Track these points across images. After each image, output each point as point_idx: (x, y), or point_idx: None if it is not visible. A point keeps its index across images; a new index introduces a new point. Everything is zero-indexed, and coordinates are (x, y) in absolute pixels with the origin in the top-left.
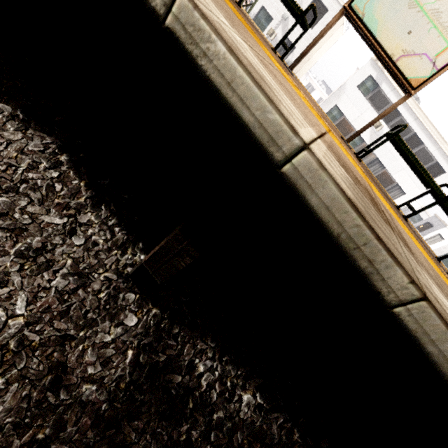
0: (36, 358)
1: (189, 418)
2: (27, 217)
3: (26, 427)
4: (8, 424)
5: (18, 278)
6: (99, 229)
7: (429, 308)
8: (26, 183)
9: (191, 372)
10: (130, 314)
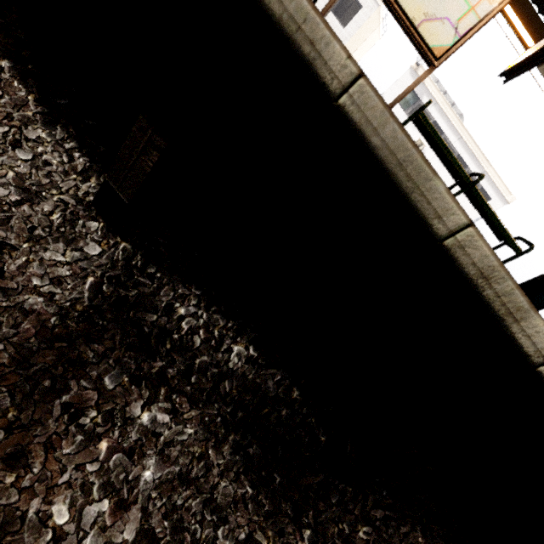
0: None
1: (165, 358)
2: None
3: None
4: None
5: None
6: (53, 150)
7: (367, 86)
8: None
9: (170, 314)
10: (92, 243)
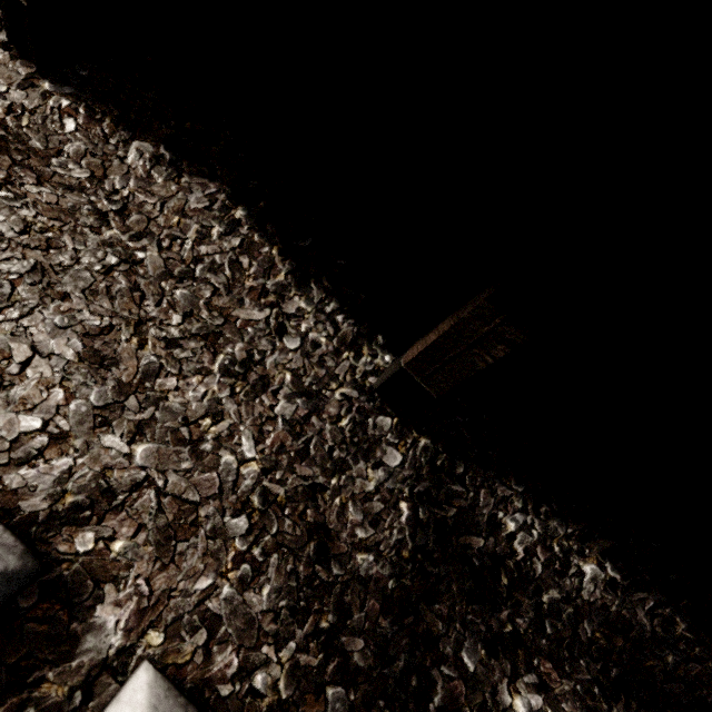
0: (288, 519)
1: (506, 601)
2: (217, 314)
3: (304, 612)
4: (282, 609)
5: (234, 407)
6: (315, 322)
7: None
8: (200, 263)
9: (495, 531)
10: (389, 449)
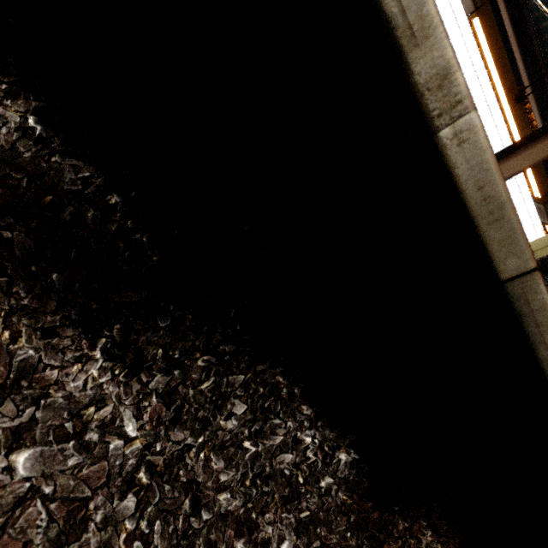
0: None
1: None
2: None
3: None
4: None
5: None
6: None
7: None
8: None
9: None
10: None
